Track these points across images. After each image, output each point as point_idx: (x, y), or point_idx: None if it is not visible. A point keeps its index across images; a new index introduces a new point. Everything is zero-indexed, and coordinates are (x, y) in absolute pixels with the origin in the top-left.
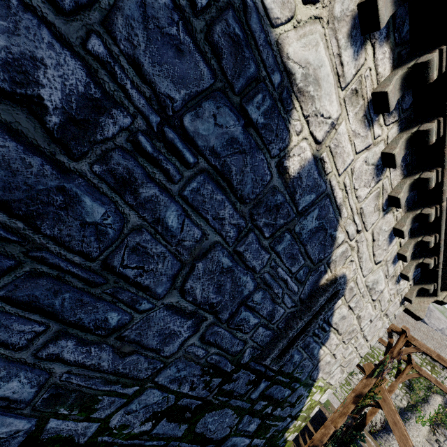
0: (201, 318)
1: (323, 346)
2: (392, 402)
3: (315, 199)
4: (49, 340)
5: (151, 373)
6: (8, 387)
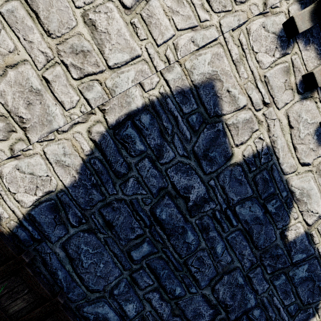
0: (218, 311)
1: None
2: None
3: (305, 257)
4: (151, 290)
5: None
6: (129, 306)
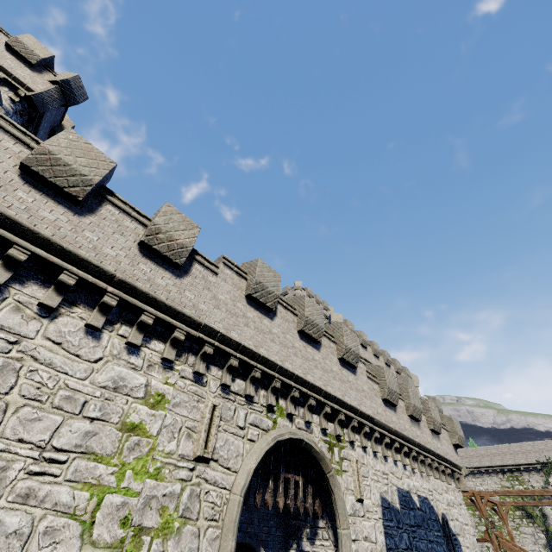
0: None
1: (461, 546)
2: (518, 546)
3: (424, 504)
4: None
5: None
6: None
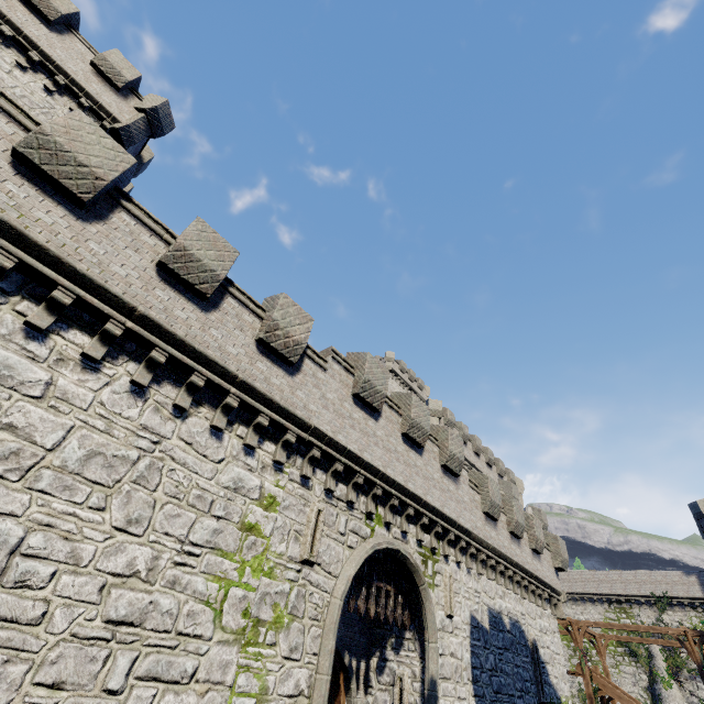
0: (522, 695)
1: (549, 675)
2: (613, 683)
3: (514, 627)
4: None
5: None
6: None
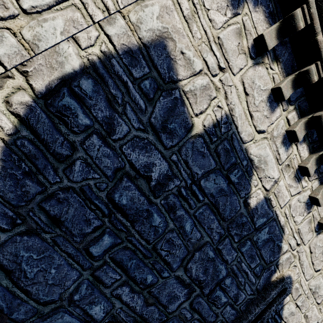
0: (192, 289)
1: None
2: None
3: (266, 221)
4: (119, 285)
5: (158, 322)
6: (95, 309)
